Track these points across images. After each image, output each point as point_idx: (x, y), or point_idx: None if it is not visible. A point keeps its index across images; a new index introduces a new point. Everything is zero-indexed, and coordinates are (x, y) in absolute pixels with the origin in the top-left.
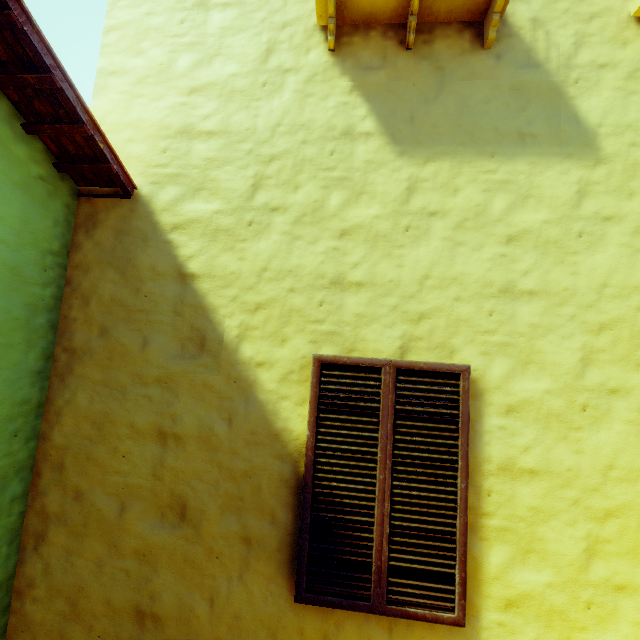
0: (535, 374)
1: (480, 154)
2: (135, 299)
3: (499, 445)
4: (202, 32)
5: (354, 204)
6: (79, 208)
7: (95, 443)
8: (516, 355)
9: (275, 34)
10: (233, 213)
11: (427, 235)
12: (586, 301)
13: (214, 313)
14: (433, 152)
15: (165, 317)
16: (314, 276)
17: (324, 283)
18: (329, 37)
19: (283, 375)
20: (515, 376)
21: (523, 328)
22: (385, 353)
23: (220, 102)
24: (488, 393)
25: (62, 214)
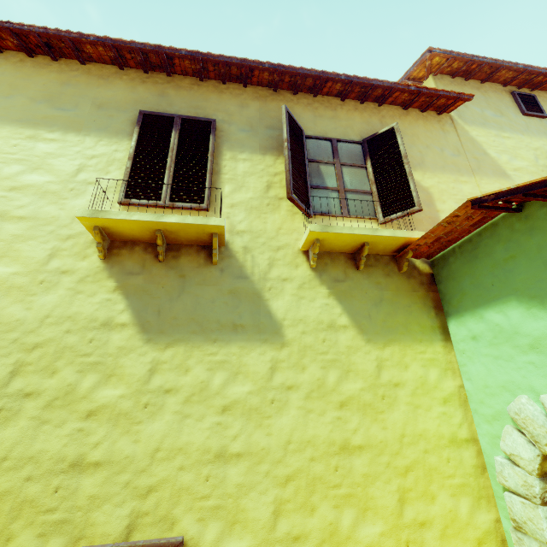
0: (240, 533)
1: (206, 340)
2: None
3: None
4: None
5: (103, 386)
6: None
7: None
8: (225, 517)
9: (59, 243)
10: None
11: (162, 410)
12: (277, 457)
13: None
14: (173, 339)
15: None
16: (55, 460)
17: (64, 466)
18: (99, 253)
19: None
20: (224, 538)
21: (232, 489)
22: (112, 535)
23: None
24: None
25: None
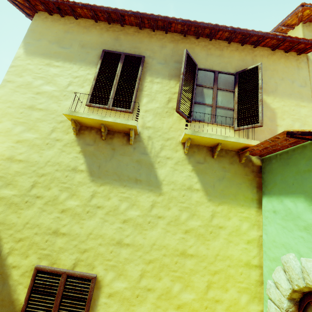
0: (122, 280)
1: (121, 185)
2: None
3: (103, 311)
4: (28, 118)
5: (70, 199)
6: None
7: None
8: (117, 271)
9: (56, 124)
10: (21, 196)
11: (95, 216)
12: (146, 250)
13: (0, 241)
14: (104, 182)
15: None
16: (47, 228)
17: (50, 232)
18: (73, 132)
19: (23, 273)
20: (115, 280)
21: (122, 259)
22: (67, 266)
23: (28, 148)
24: (103, 287)
25: None
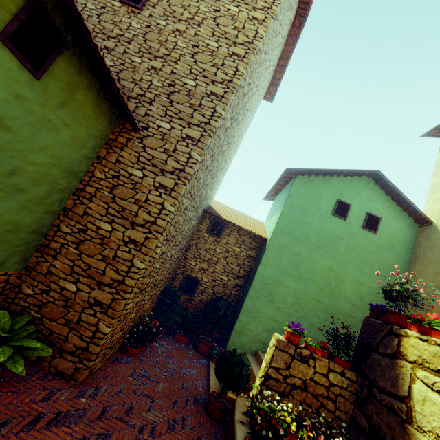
0: None
1: None
2: (431, 245)
3: None
4: None
5: None
6: (419, 229)
7: (419, 275)
8: None
9: None
10: None
11: None
12: None
13: None
14: None
15: (438, 248)
16: None
17: None
18: None
19: None
20: None
21: None
22: None
23: None
24: None
25: (415, 231)
